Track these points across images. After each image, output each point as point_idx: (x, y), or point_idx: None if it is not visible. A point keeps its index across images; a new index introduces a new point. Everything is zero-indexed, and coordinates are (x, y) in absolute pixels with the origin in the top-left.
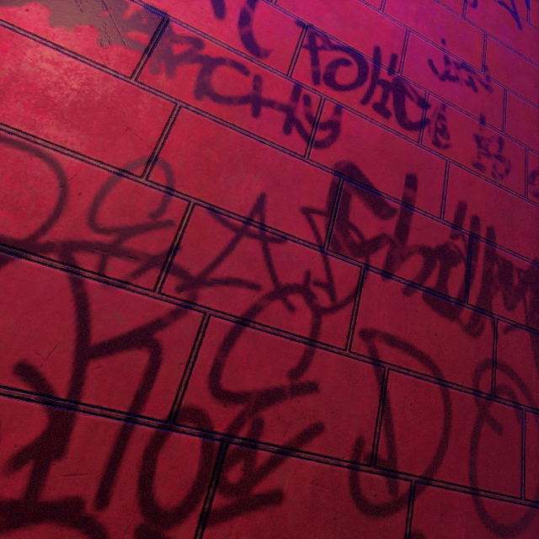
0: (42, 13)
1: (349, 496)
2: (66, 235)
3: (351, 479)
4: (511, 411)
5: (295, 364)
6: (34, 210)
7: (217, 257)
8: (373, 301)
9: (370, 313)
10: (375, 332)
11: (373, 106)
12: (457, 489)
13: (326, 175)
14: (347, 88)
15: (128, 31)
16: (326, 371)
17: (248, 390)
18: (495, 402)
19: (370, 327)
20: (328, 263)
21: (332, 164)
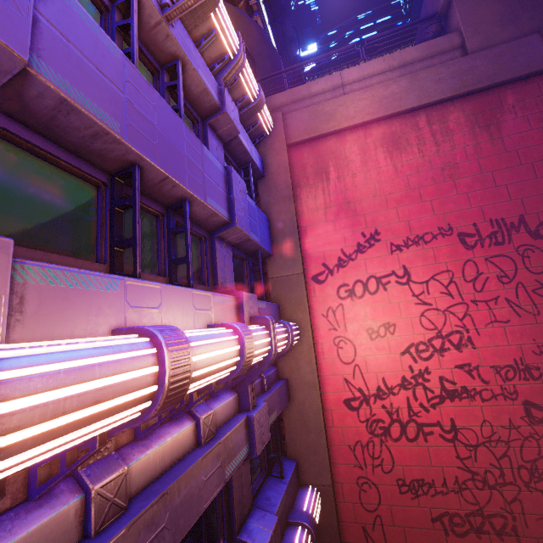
0: (448, 400)
1: None
2: (481, 441)
3: None
4: None
5: (537, 452)
6: (474, 438)
7: (508, 435)
8: None
9: None
10: None
11: (523, 379)
12: None
13: (521, 406)
14: (513, 378)
15: (462, 395)
16: None
17: (530, 459)
18: None
19: None
20: (533, 428)
21: (520, 403)
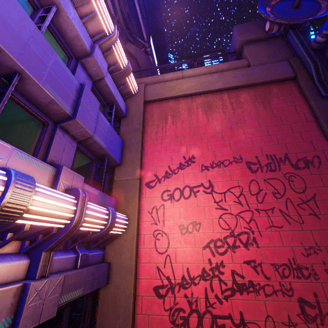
0: (238, 293)
1: None
2: None
3: None
4: None
5: None
6: None
7: None
8: None
9: None
10: None
11: (296, 277)
12: None
13: (296, 303)
14: (288, 276)
15: (249, 289)
16: None
17: None
18: None
19: None
20: (308, 326)
21: (296, 299)
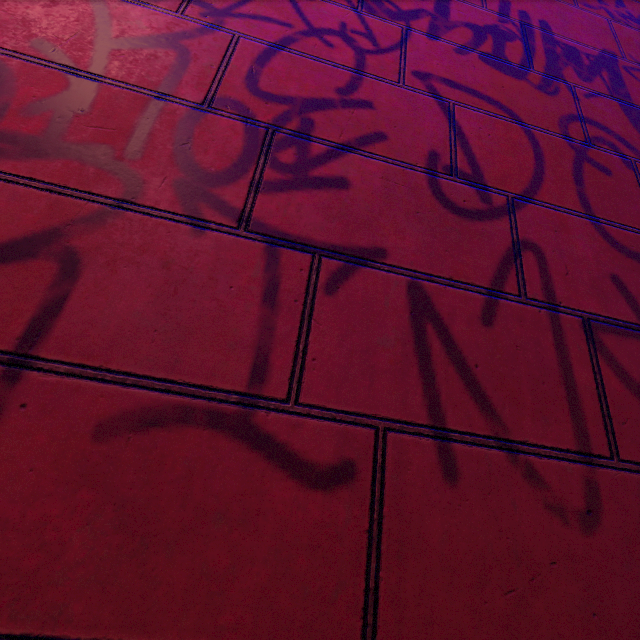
0: None
1: (431, 196)
2: None
3: (430, 183)
4: (617, 159)
5: (342, 85)
6: None
7: None
8: (422, 53)
9: (420, 61)
10: (430, 75)
11: None
12: (569, 213)
13: None
14: None
15: None
16: (379, 95)
17: (291, 96)
18: (593, 149)
19: (424, 71)
20: (364, 20)
21: None
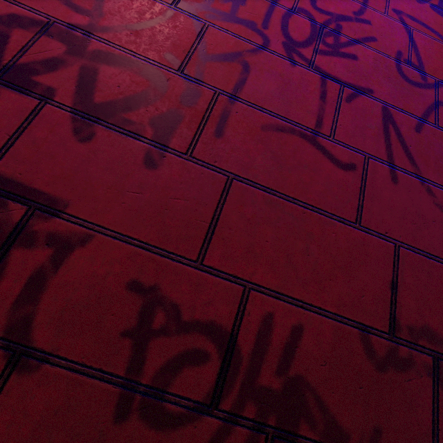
0: None
1: (396, 72)
2: None
3: (397, 66)
4: None
5: (356, 10)
6: None
7: None
8: None
9: (397, 4)
10: (401, 12)
11: None
12: None
13: None
14: None
15: None
16: (374, 19)
17: (331, 12)
18: None
19: (398, 9)
20: None
21: None
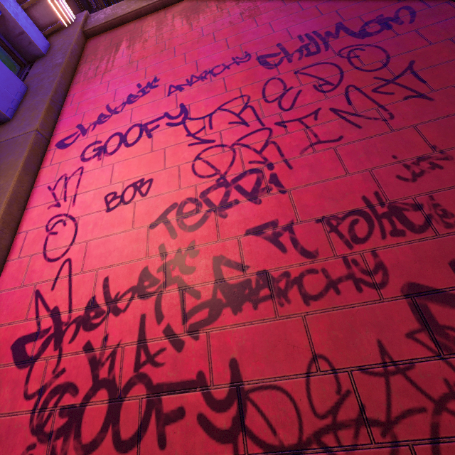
0: (228, 311)
1: None
2: (311, 429)
3: None
4: None
5: None
6: (290, 421)
7: (386, 400)
8: None
9: None
10: None
11: (390, 235)
12: None
13: (401, 302)
14: (368, 236)
15: (259, 293)
16: None
17: None
18: None
19: None
20: (451, 365)
21: (398, 292)
